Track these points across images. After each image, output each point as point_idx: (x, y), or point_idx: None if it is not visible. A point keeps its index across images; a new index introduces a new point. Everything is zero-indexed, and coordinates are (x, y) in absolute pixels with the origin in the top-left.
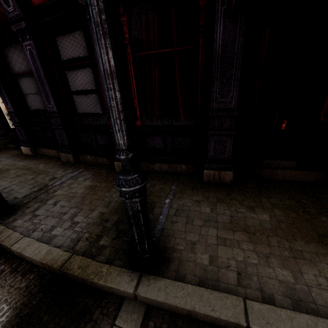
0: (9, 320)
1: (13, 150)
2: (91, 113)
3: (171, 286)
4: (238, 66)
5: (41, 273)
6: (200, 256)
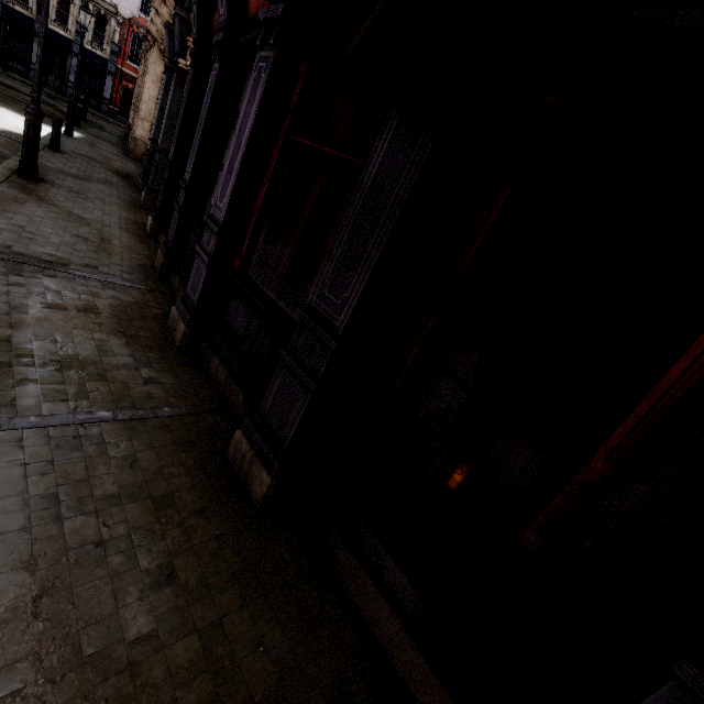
0: None
1: (147, 217)
2: None
3: None
4: (383, 237)
5: None
6: None
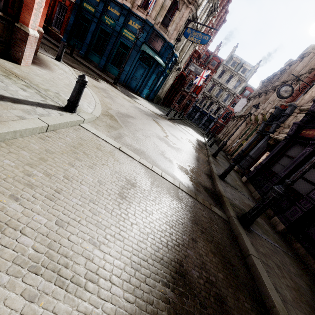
0: (205, 185)
1: (238, 175)
2: (298, 193)
3: (242, 229)
4: None
5: (215, 191)
6: (261, 248)
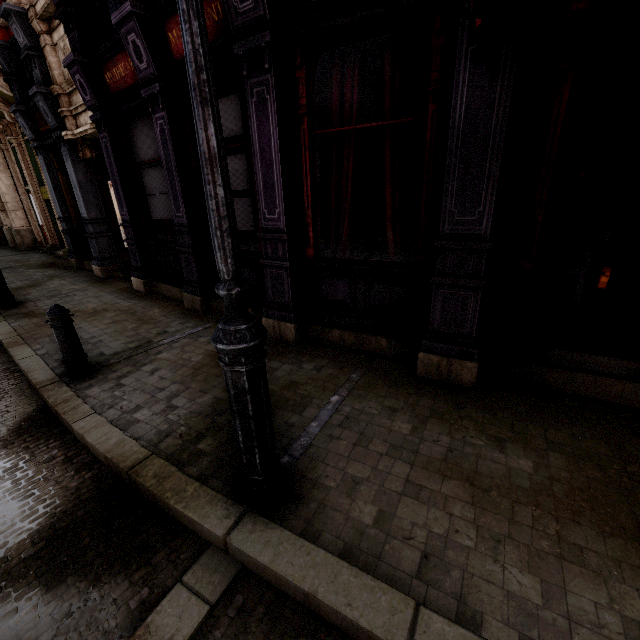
0: (41, 529)
1: (120, 283)
2: (240, 230)
3: (290, 544)
4: (497, 155)
5: (102, 473)
6: (360, 506)
